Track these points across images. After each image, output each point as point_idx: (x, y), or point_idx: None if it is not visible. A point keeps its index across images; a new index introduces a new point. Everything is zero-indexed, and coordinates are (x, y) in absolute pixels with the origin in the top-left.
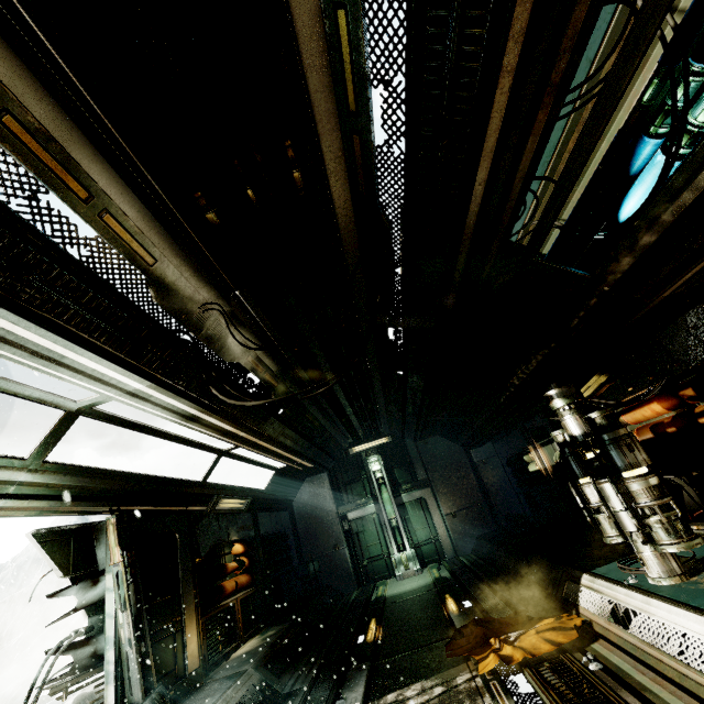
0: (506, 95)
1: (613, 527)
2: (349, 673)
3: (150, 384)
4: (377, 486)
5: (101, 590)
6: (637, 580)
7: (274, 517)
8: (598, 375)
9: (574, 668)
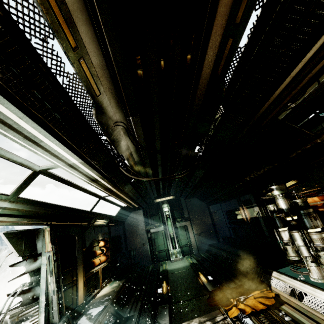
0: None
1: (293, 252)
2: (158, 309)
3: (81, 161)
4: (166, 218)
5: (38, 263)
6: (304, 278)
7: (116, 229)
8: (292, 181)
9: (278, 318)
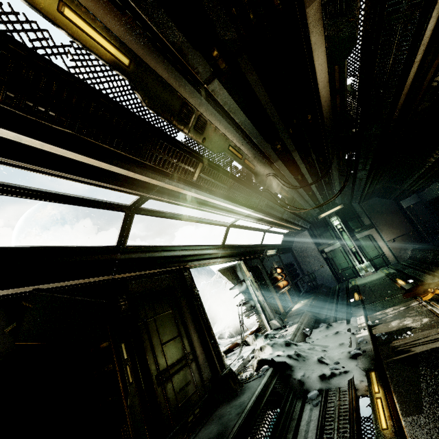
0: (416, 67)
1: None
2: (352, 309)
3: (252, 211)
4: (339, 233)
5: (244, 286)
6: None
7: (286, 256)
8: None
9: None
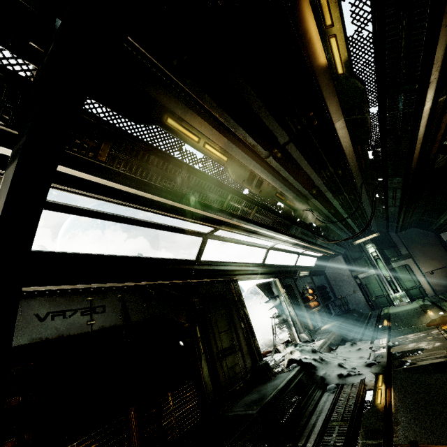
0: (419, 150)
1: None
2: (378, 333)
3: (290, 238)
4: (374, 260)
5: (278, 301)
6: None
7: (318, 278)
8: None
9: None
